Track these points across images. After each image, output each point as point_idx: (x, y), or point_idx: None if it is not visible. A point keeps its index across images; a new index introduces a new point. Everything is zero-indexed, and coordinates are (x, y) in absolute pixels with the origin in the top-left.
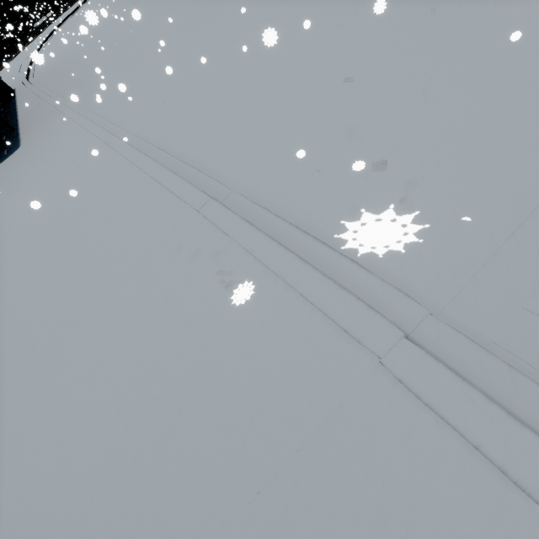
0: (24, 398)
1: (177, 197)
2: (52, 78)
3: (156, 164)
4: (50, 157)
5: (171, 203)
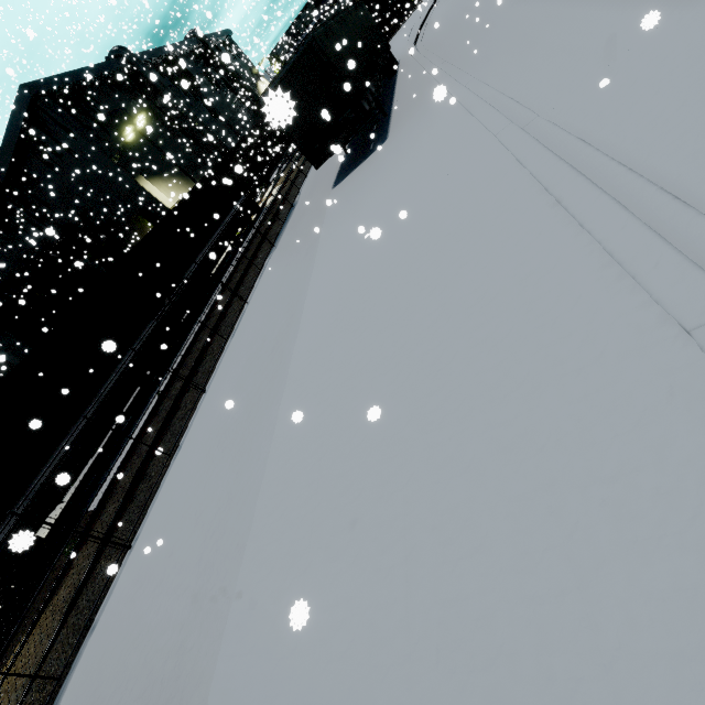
0: (312, 499)
1: (627, 275)
2: (443, 38)
3: (588, 188)
4: (414, 156)
5: (608, 285)
